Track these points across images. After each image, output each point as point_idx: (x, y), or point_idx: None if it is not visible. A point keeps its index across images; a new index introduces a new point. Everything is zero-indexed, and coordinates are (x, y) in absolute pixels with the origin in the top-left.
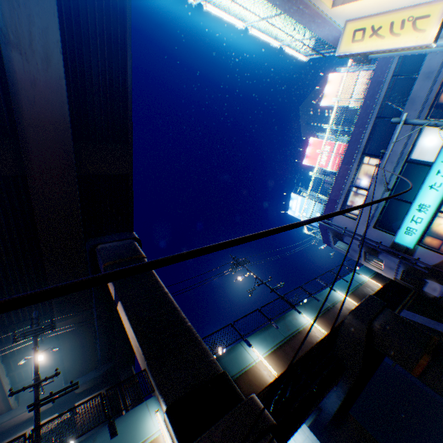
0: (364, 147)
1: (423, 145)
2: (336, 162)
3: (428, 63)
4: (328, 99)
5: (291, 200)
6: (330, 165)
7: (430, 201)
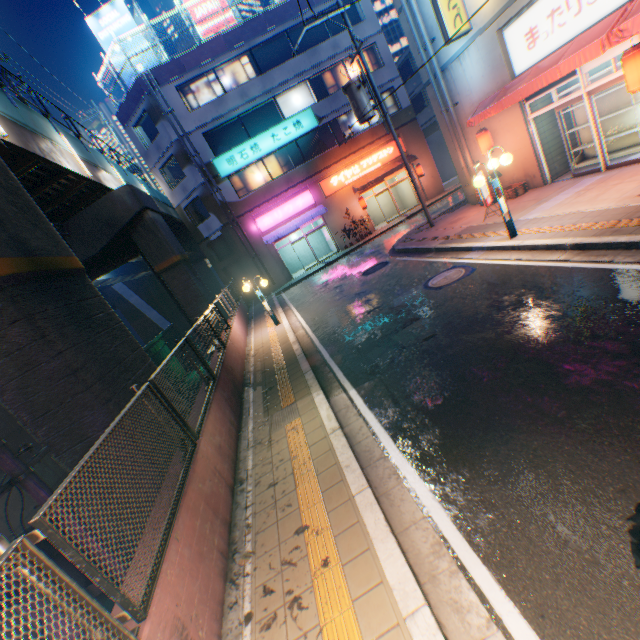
0: (256, 47)
1: (293, 100)
2: (214, 32)
3: (343, 38)
4: None
5: (112, 8)
6: (205, 29)
7: (265, 148)
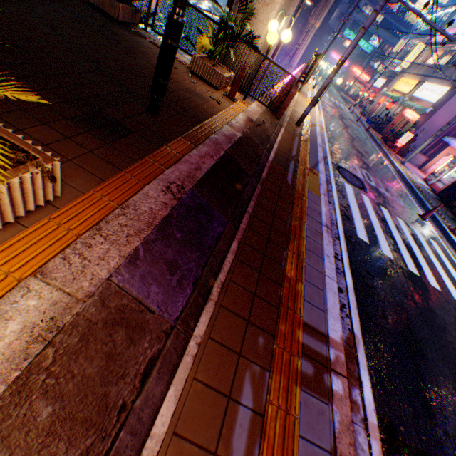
0: (386, 20)
1: (375, 41)
2: None
3: None
4: (422, 0)
5: None
6: None
7: None
